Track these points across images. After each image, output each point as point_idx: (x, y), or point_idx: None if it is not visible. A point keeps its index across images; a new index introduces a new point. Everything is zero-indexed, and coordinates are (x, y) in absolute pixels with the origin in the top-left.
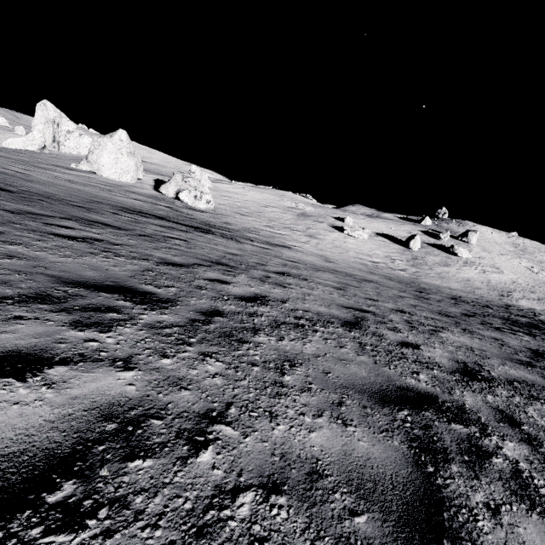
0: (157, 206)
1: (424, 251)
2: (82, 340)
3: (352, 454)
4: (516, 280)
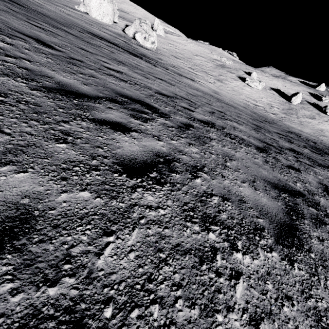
0: (116, 39)
1: (301, 106)
2: None
3: (72, 84)
4: None
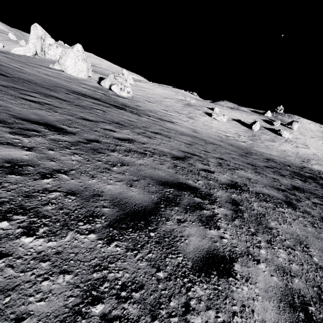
0: (96, 92)
1: (261, 132)
2: (12, 138)
3: (123, 194)
4: (316, 153)
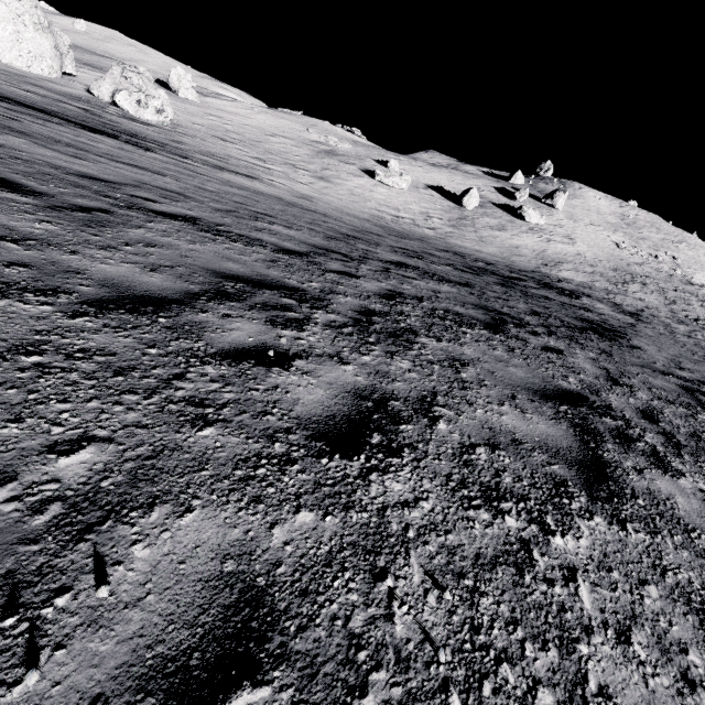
0: (59, 104)
1: (482, 212)
2: None
3: None
4: (584, 253)
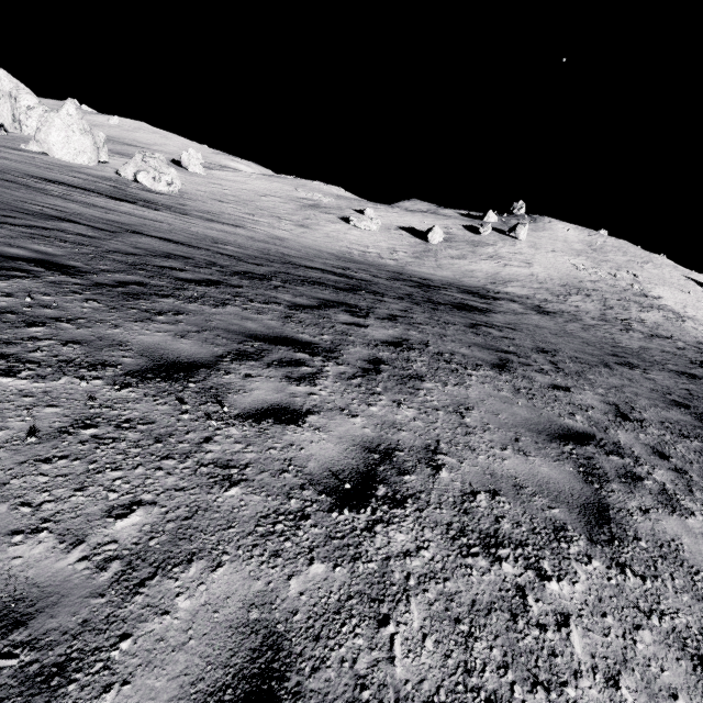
0: (96, 184)
1: (446, 245)
2: None
3: None
4: (537, 274)
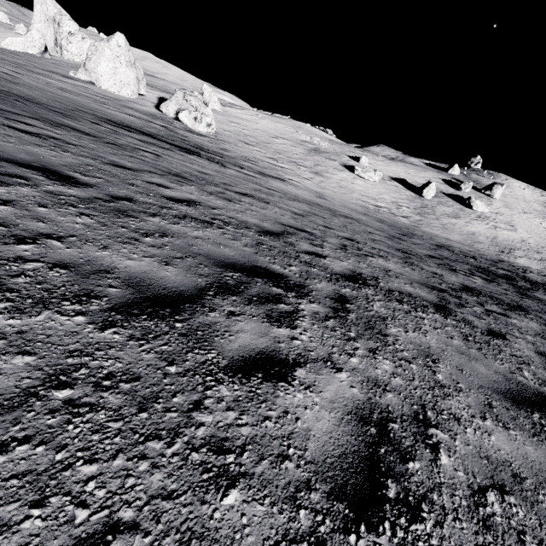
0: (150, 124)
1: (437, 201)
2: None
3: (150, 274)
4: (527, 239)
